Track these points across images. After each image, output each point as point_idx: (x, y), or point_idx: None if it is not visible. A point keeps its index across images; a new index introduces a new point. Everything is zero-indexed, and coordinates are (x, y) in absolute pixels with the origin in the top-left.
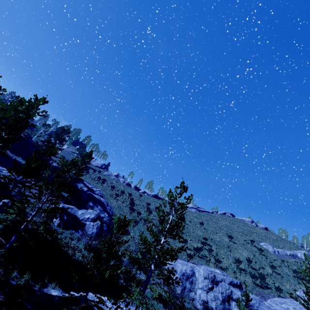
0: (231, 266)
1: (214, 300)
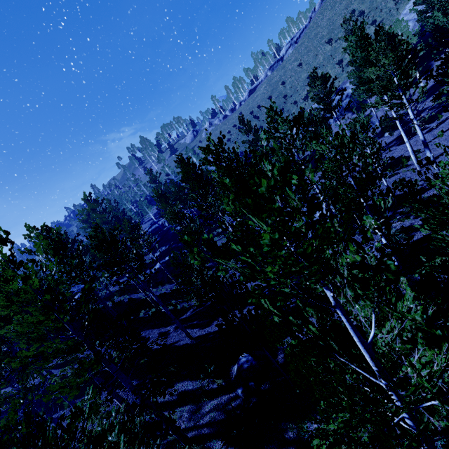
0: (338, 72)
1: None
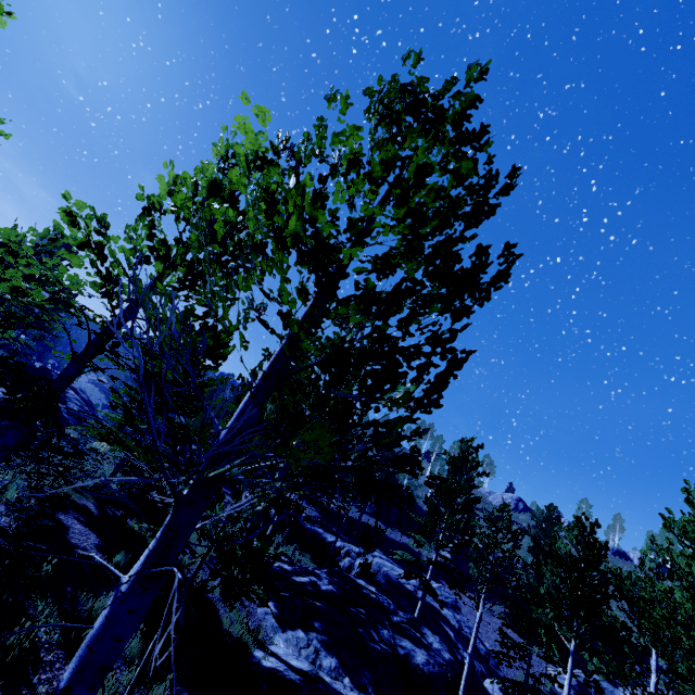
0: None
1: None
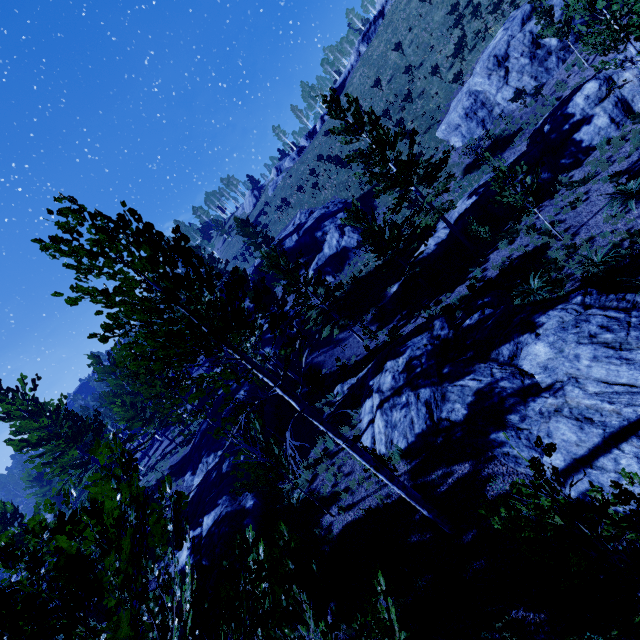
0: None
1: (522, 74)
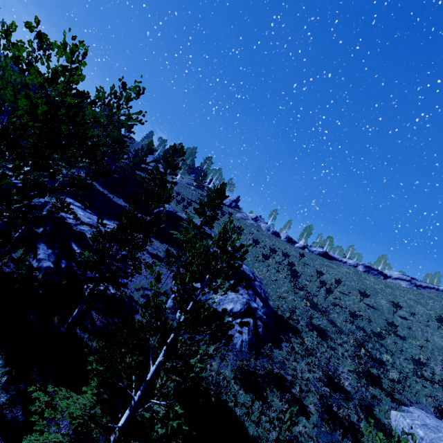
0: None
1: None
